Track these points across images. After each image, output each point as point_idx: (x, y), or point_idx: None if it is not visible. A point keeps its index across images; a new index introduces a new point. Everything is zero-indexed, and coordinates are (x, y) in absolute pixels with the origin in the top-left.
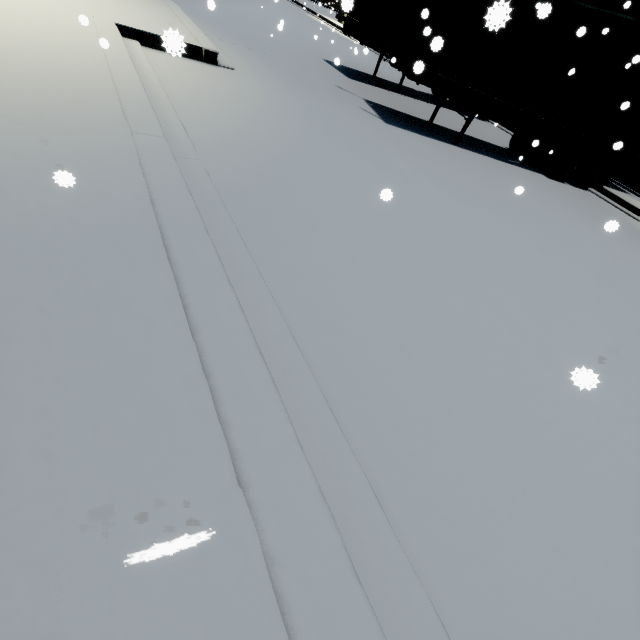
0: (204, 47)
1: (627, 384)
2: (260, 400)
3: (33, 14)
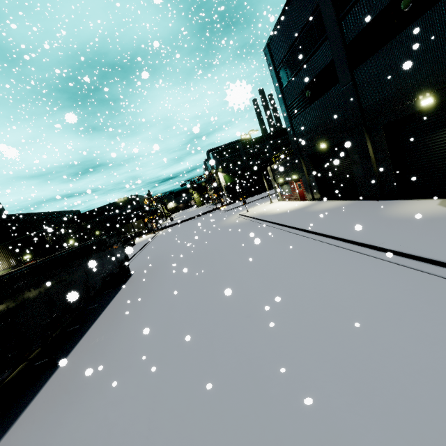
0: None
1: (287, 301)
2: (423, 253)
3: None
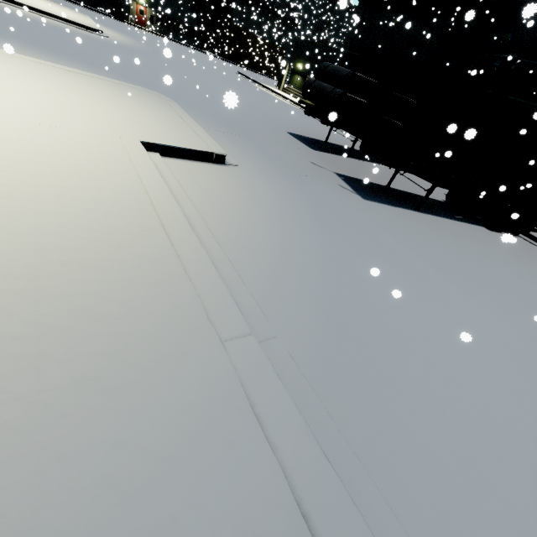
0: (215, 152)
1: None
2: None
3: (71, 152)
